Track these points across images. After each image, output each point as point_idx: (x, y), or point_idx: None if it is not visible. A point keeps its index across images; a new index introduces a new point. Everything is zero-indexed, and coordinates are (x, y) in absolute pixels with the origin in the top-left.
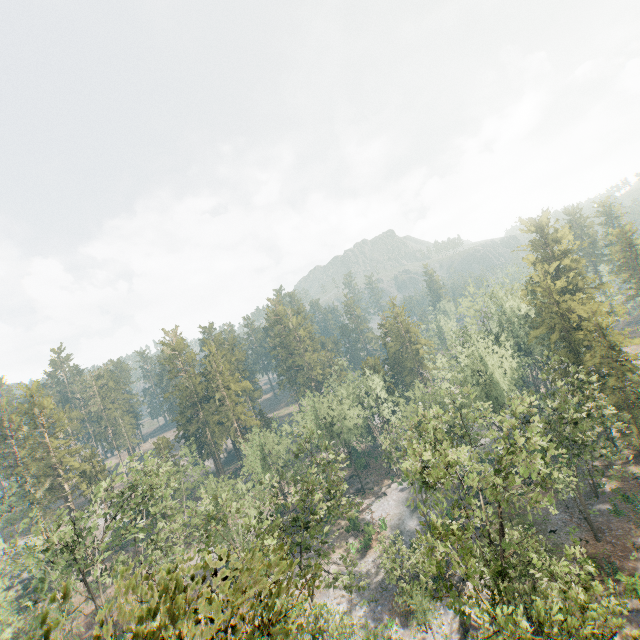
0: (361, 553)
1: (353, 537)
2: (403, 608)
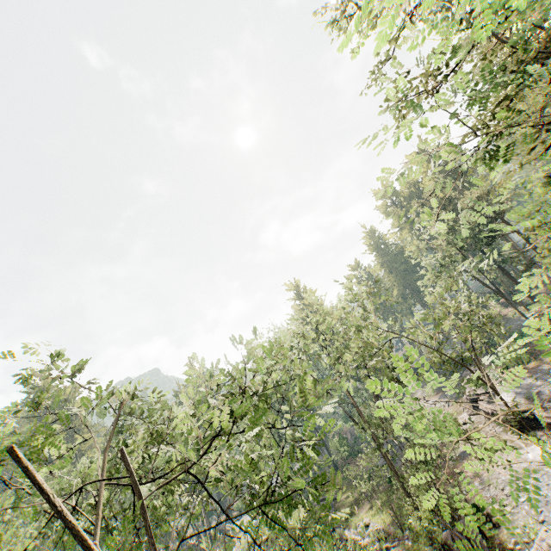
0: None
1: None
2: None
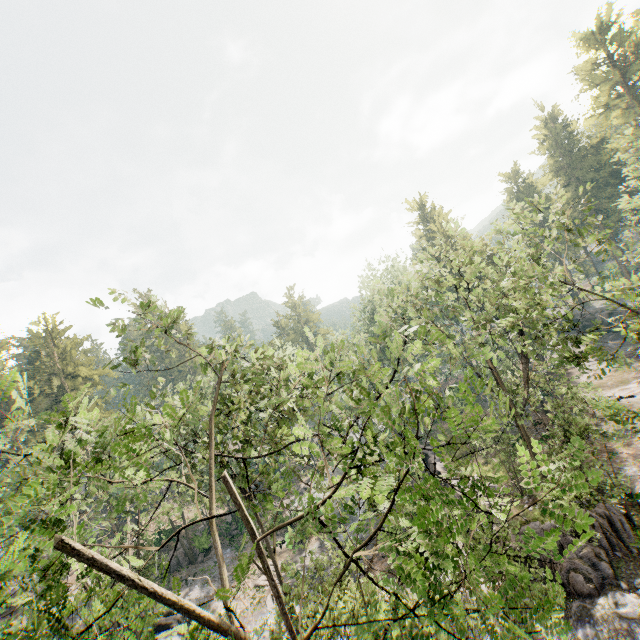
0: (299, 548)
1: (281, 537)
2: (385, 567)
